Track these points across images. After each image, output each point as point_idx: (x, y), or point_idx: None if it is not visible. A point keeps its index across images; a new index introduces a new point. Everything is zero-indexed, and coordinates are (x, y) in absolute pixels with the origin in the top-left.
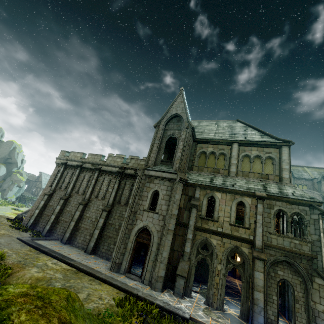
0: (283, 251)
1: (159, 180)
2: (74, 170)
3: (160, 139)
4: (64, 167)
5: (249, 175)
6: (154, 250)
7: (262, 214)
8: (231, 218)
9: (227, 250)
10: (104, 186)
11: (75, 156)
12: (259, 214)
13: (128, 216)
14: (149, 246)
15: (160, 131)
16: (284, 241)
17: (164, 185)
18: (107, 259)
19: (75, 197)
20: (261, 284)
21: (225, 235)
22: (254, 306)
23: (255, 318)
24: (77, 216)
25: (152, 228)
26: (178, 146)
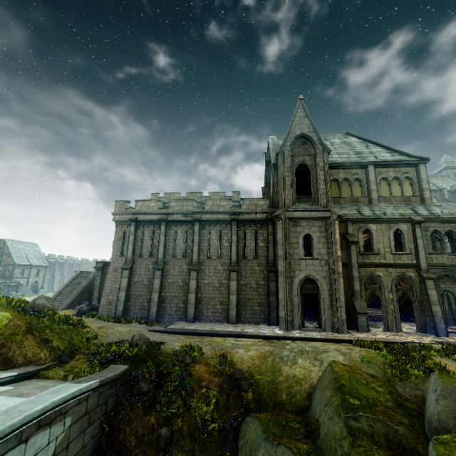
0: (444, 267)
1: (306, 222)
2: (153, 228)
3: (291, 170)
4: (134, 225)
5: (391, 200)
6: (327, 298)
7: (422, 238)
8: (391, 248)
9: (395, 279)
10: (213, 241)
11: (148, 207)
12: (419, 239)
13: (285, 269)
14: (318, 295)
15: (288, 160)
16: (443, 258)
17: (315, 226)
18: (257, 323)
19: (174, 263)
20: (436, 299)
21: (391, 265)
22: (434, 318)
23: (437, 326)
24: (194, 286)
25: (316, 276)
26: (317, 176)
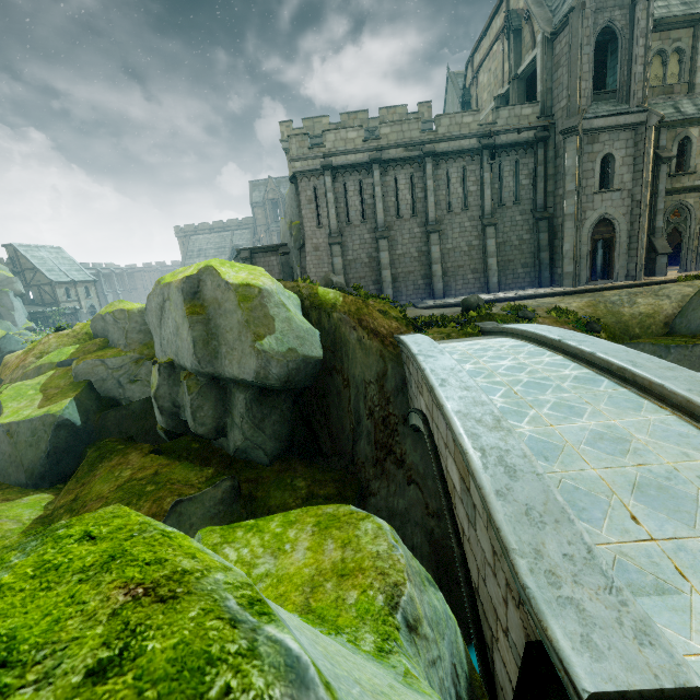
0: None
1: (609, 135)
2: (360, 176)
3: (592, 43)
4: (331, 175)
5: None
6: (624, 241)
7: None
8: None
9: None
10: (455, 186)
11: (345, 141)
12: None
13: (577, 210)
14: (612, 239)
15: (591, 20)
16: None
17: (620, 141)
18: (521, 289)
19: (400, 227)
20: None
21: None
22: None
23: None
24: (438, 253)
25: (614, 214)
26: (634, 50)
